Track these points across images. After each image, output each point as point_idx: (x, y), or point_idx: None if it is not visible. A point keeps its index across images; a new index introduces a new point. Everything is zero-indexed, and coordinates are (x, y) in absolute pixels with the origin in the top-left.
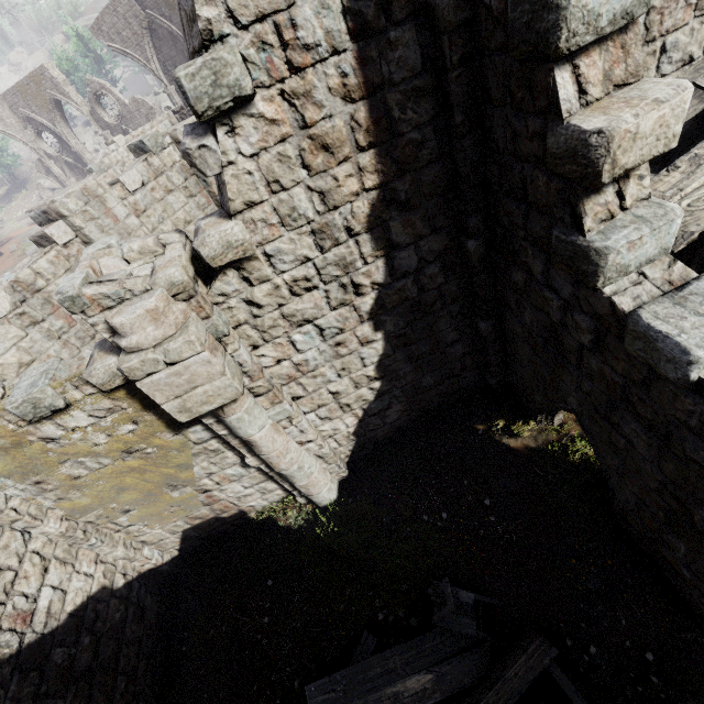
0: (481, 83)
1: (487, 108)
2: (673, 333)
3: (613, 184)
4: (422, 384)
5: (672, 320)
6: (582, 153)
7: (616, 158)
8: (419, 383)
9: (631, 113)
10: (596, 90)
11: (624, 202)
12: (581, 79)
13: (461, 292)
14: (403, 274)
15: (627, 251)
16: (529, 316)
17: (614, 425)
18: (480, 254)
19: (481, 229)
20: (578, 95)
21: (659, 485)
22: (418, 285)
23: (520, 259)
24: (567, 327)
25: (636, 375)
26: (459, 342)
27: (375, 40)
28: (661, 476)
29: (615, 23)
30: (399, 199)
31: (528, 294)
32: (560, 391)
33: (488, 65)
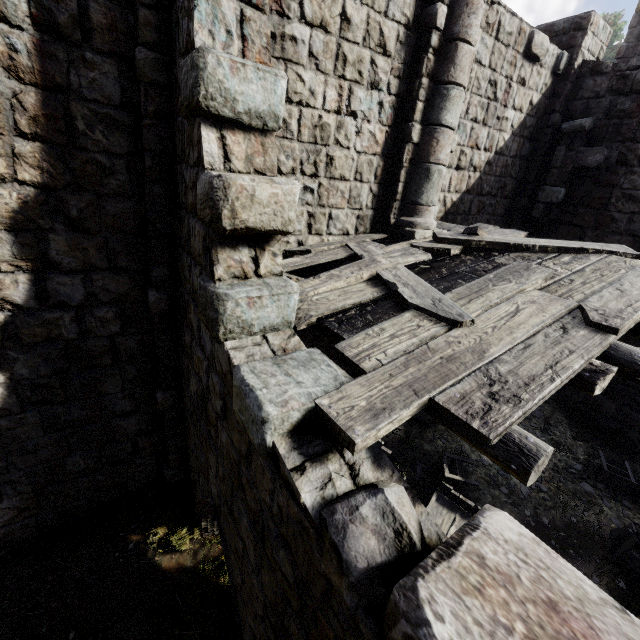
0: (173, 142)
1: (176, 165)
2: (257, 387)
3: (249, 248)
4: (67, 467)
5: (264, 376)
6: (211, 196)
7: (236, 209)
8: (61, 464)
9: (250, 177)
10: (239, 164)
11: (259, 269)
12: (227, 148)
13: (143, 351)
14: (59, 303)
15: (248, 306)
16: (193, 384)
17: (236, 522)
18: (161, 309)
19: (166, 283)
20: (222, 157)
21: (264, 610)
22: (81, 325)
23: (189, 316)
24: (210, 393)
25: (244, 448)
26: (133, 415)
27: (66, 45)
28: (264, 596)
29: (251, 117)
30: (70, 213)
31: (192, 357)
32: (209, 480)
33: (176, 126)
